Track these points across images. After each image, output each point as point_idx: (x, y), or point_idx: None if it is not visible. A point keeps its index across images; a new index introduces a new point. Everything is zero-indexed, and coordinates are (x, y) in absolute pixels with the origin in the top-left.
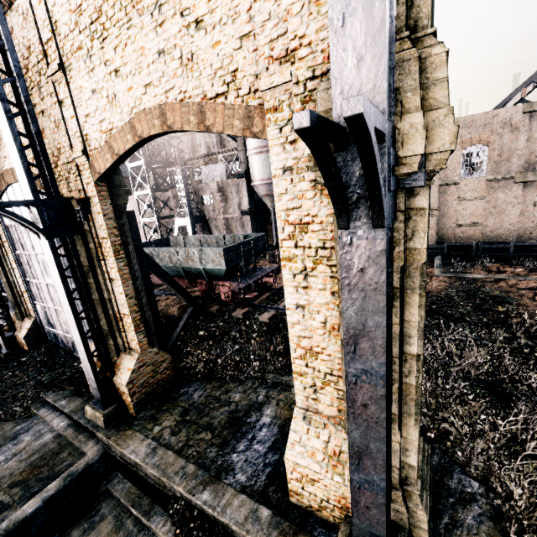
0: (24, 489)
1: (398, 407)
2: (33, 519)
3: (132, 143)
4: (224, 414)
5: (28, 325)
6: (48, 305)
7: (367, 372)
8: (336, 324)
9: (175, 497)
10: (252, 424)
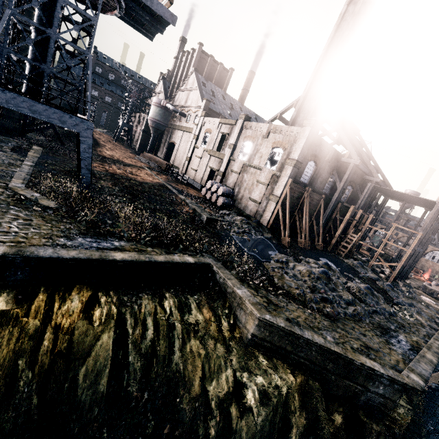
0: None
1: None
2: None
3: None
4: None
5: None
6: None
7: None
8: None
9: None
10: None
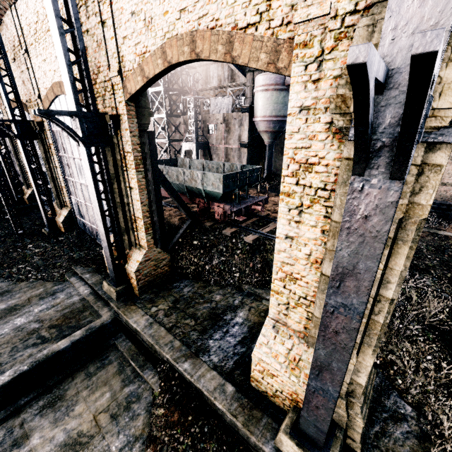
0: (59, 331)
1: (361, 337)
2: (64, 353)
3: (161, 68)
4: (206, 309)
5: (65, 213)
6: (80, 200)
7: (346, 307)
8: (319, 258)
9: (163, 360)
10: (228, 321)
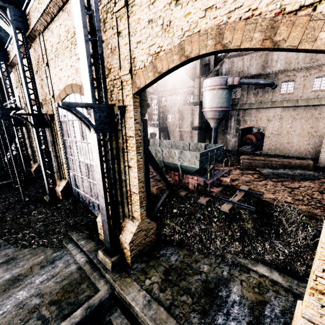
0: (59, 309)
1: None
2: None
3: (176, 63)
4: (198, 282)
5: (64, 184)
6: (77, 174)
7: None
8: None
9: None
10: (224, 298)
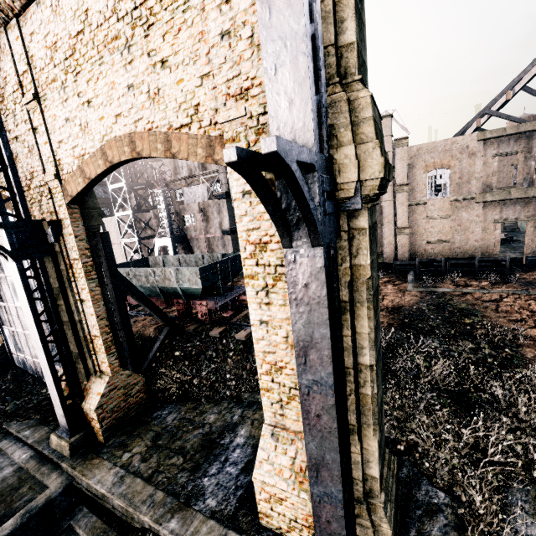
0: None
1: (356, 417)
2: None
3: (103, 168)
4: (197, 437)
5: None
6: (16, 329)
7: (318, 383)
8: None
9: (143, 529)
10: (226, 445)
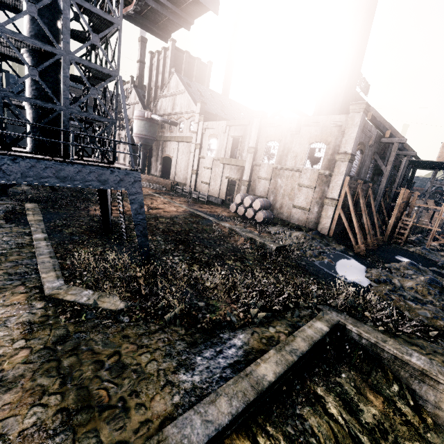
0: None
1: None
2: None
3: None
4: None
5: None
6: None
7: None
8: None
9: None
10: None
